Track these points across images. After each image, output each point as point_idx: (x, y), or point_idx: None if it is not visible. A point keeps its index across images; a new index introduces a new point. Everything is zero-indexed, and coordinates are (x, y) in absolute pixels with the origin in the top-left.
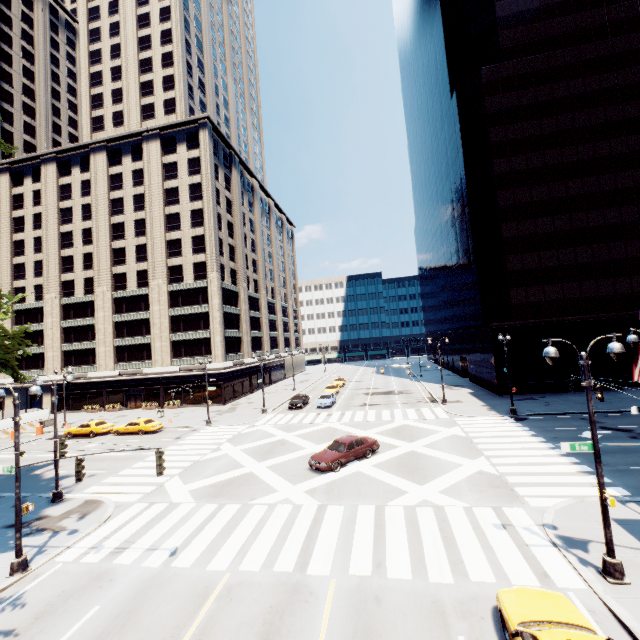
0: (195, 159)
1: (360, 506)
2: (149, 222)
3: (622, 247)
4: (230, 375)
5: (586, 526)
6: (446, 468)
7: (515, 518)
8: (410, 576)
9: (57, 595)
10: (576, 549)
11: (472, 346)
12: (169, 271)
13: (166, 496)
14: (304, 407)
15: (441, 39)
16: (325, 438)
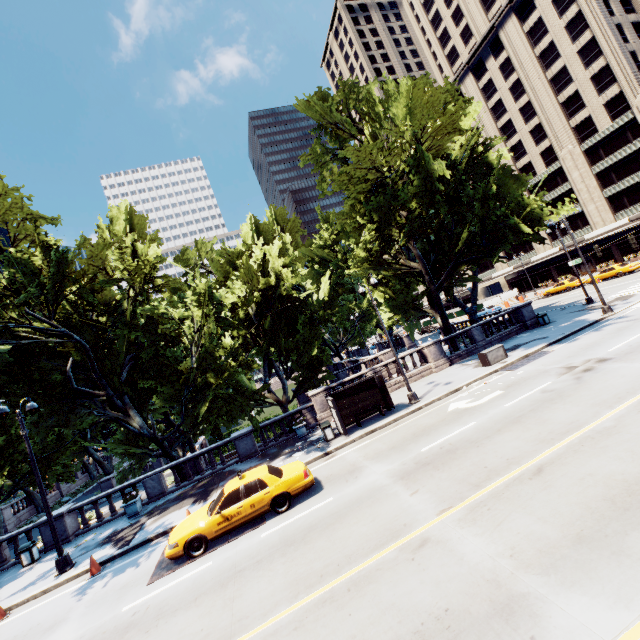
0: None
1: None
2: (534, 101)
3: None
4: None
5: None
6: None
7: None
8: None
9: None
10: None
11: None
12: (575, 132)
13: None
14: None
15: None
16: None
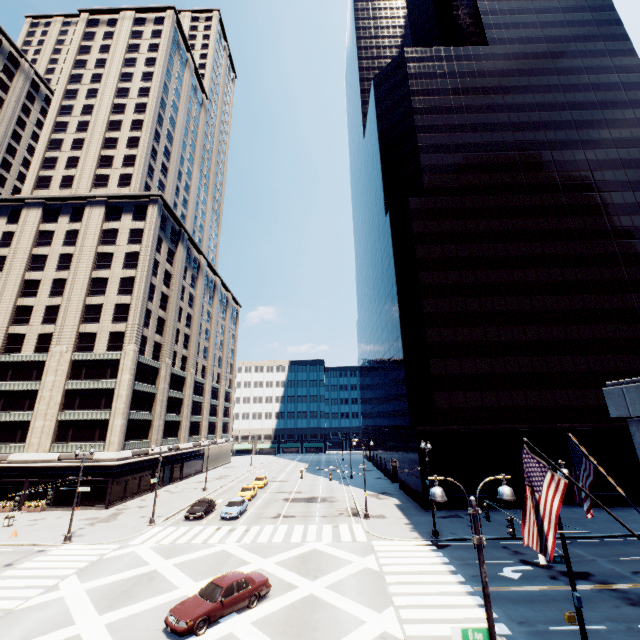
0: (139, 229)
1: None
2: (70, 283)
3: (529, 362)
4: (125, 468)
5: None
6: (344, 628)
7: None
8: None
9: None
10: None
11: (401, 448)
12: (79, 337)
13: None
14: (206, 516)
15: (379, 172)
16: (210, 570)
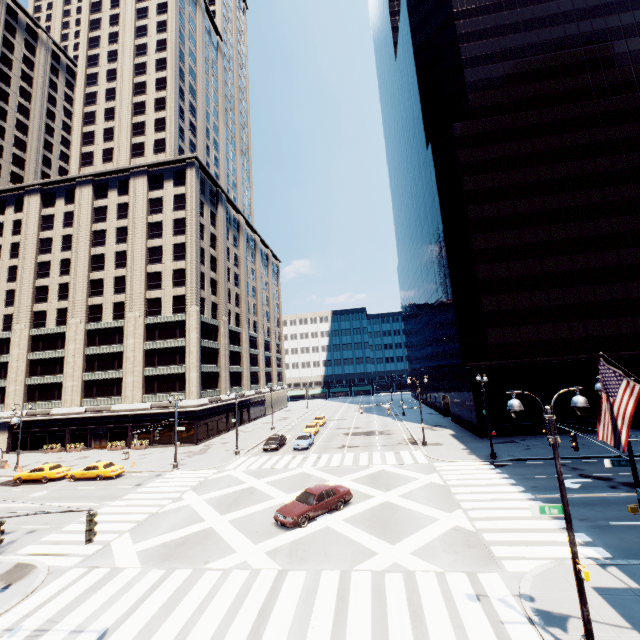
0: (181, 195)
1: (324, 571)
2: (130, 254)
3: (591, 291)
4: (204, 413)
5: (565, 597)
6: (421, 523)
7: (490, 586)
8: None
9: None
10: (554, 627)
11: (453, 385)
12: (147, 303)
13: (110, 559)
14: (280, 449)
15: (417, 98)
16: (297, 486)
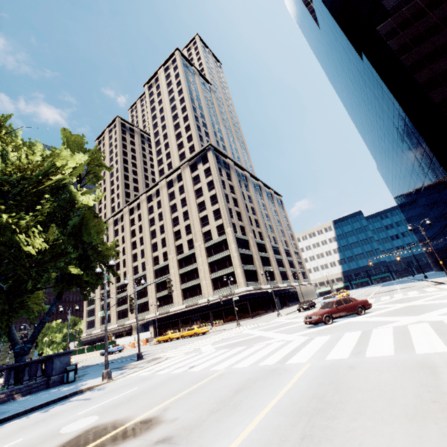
0: (207, 168)
1: (346, 333)
2: (189, 211)
3: None
4: (252, 296)
5: None
6: None
7: None
8: (392, 353)
9: (119, 386)
10: None
11: None
12: (204, 235)
13: (199, 351)
14: (311, 309)
15: (341, 34)
16: None
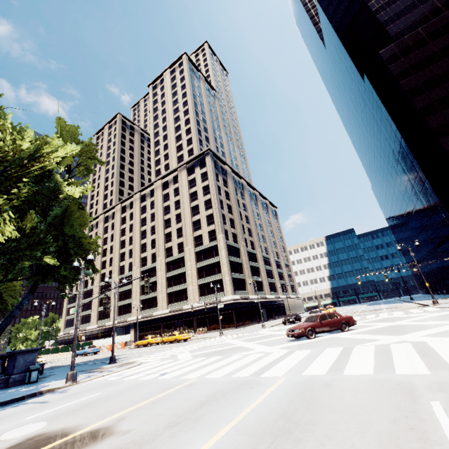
0: (204, 173)
1: (328, 348)
2: (182, 213)
3: None
4: (238, 306)
5: None
6: (432, 327)
7: None
8: (371, 372)
9: (82, 390)
10: None
11: None
12: (195, 240)
13: (175, 358)
14: (296, 323)
15: (345, 55)
16: None
